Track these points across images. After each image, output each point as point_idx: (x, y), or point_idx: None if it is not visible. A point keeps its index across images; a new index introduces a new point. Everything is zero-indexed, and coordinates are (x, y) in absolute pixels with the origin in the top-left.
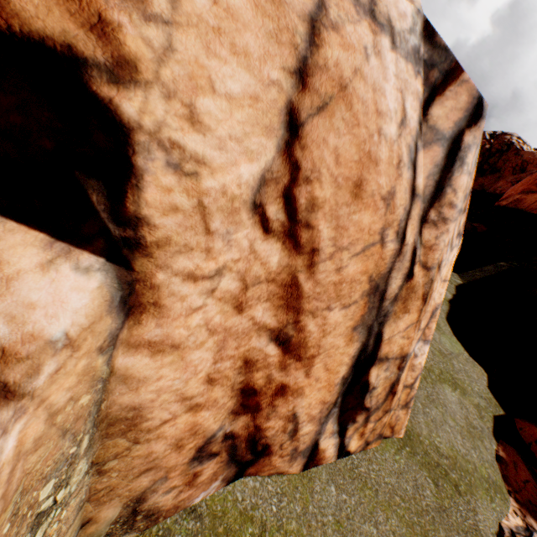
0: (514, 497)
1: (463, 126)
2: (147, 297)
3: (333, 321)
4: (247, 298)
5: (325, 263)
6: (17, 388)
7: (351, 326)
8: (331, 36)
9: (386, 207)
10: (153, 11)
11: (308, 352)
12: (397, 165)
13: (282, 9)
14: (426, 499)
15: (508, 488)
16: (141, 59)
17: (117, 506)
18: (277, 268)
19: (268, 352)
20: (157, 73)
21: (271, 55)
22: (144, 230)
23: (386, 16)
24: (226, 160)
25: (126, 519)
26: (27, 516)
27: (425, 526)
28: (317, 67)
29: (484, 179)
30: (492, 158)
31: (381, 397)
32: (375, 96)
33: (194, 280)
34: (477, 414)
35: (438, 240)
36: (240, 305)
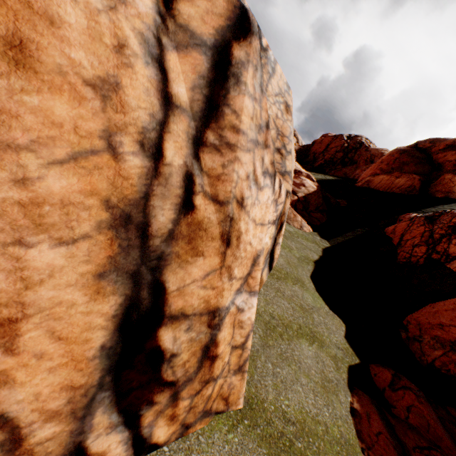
0: (368, 455)
1: (229, 37)
2: None
3: (44, 265)
4: None
5: None
6: None
7: (94, 273)
8: None
9: (103, 100)
10: None
11: None
12: (117, 49)
13: None
14: None
15: (361, 446)
16: None
17: None
18: None
19: None
20: None
21: None
22: None
23: None
24: None
25: None
26: None
27: None
28: None
29: (346, 169)
30: (350, 153)
31: (192, 365)
32: None
33: None
34: (333, 365)
35: (227, 169)
36: None
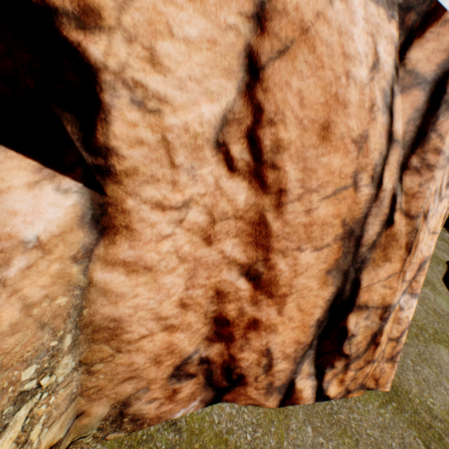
0: None
1: (448, 67)
2: (119, 220)
3: (305, 263)
4: (215, 231)
5: (293, 204)
6: None
7: (325, 269)
8: None
9: (358, 150)
10: None
11: (279, 291)
12: (369, 109)
13: None
14: None
15: None
16: (104, 7)
17: (106, 405)
18: (244, 206)
19: (239, 286)
20: (119, 20)
21: (227, 1)
22: (114, 159)
23: None
24: (187, 100)
25: (114, 419)
26: (8, 390)
27: None
28: (276, 12)
29: None
30: None
31: (361, 346)
32: (341, 39)
33: (162, 209)
34: None
35: (422, 187)
36: (208, 238)
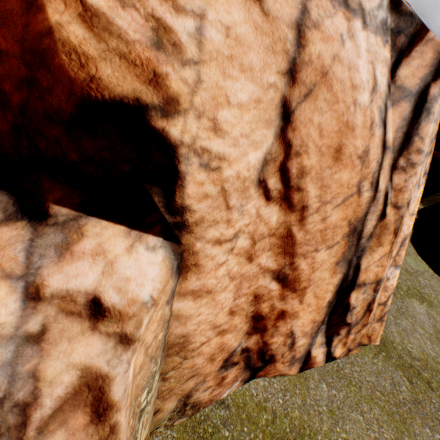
0: None
1: (429, 80)
2: (190, 261)
3: (320, 260)
4: (255, 250)
5: (312, 216)
6: (132, 336)
7: (335, 262)
8: (314, 34)
9: (361, 164)
10: (187, 57)
11: (301, 285)
12: (370, 127)
13: (275, 24)
14: (402, 394)
15: None
16: (181, 94)
17: (174, 400)
18: (276, 225)
19: (271, 288)
20: (191, 101)
21: (268, 64)
22: (187, 215)
23: (357, 1)
24: (238, 153)
25: (180, 409)
26: (137, 413)
27: (403, 415)
28: (303, 63)
29: None
30: None
31: (359, 314)
32: (350, 73)
33: (219, 244)
34: None
35: (407, 183)
36: (250, 257)
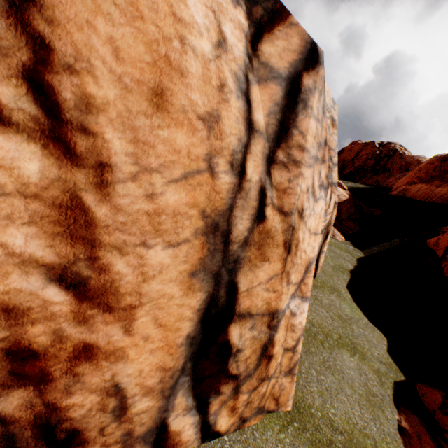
0: None
1: (300, 68)
2: None
3: (157, 263)
4: None
5: (126, 185)
6: None
7: (188, 271)
8: None
9: (208, 130)
10: None
11: (123, 301)
12: (219, 88)
13: None
14: None
15: None
16: None
17: None
18: (40, 181)
19: (50, 298)
20: None
21: None
22: None
23: None
24: None
25: None
26: None
27: None
28: None
29: (378, 177)
30: (382, 160)
31: (252, 361)
32: None
33: None
34: (377, 380)
35: (292, 183)
36: None
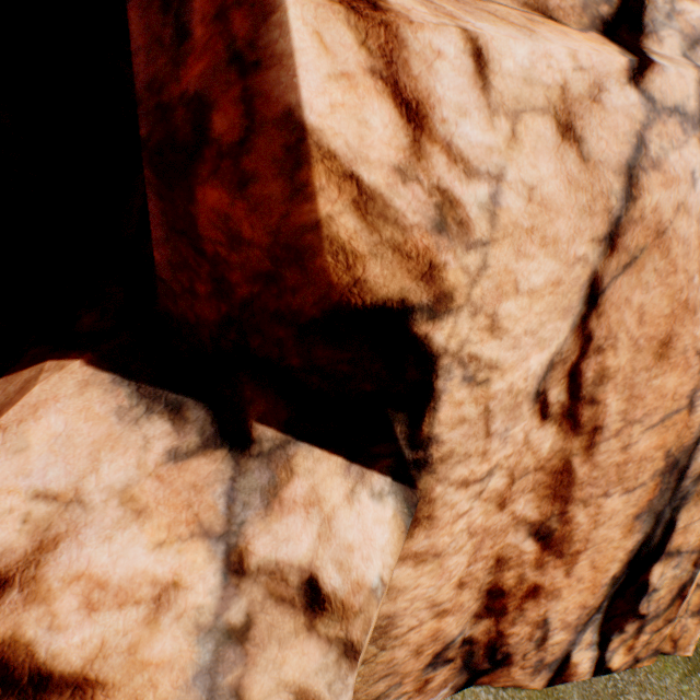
0: None
1: None
2: (422, 511)
3: (609, 509)
4: (511, 492)
5: (607, 442)
6: (360, 646)
7: (633, 514)
8: (651, 177)
9: None
10: (475, 238)
11: (571, 547)
12: None
13: (595, 172)
14: None
15: None
16: (456, 287)
17: None
18: (547, 454)
19: (524, 548)
20: (468, 295)
21: (580, 231)
22: (432, 448)
23: None
24: (517, 357)
25: None
26: None
27: None
28: (630, 222)
29: None
30: None
31: (663, 601)
32: (699, 226)
33: (465, 486)
34: None
35: None
36: (503, 501)
